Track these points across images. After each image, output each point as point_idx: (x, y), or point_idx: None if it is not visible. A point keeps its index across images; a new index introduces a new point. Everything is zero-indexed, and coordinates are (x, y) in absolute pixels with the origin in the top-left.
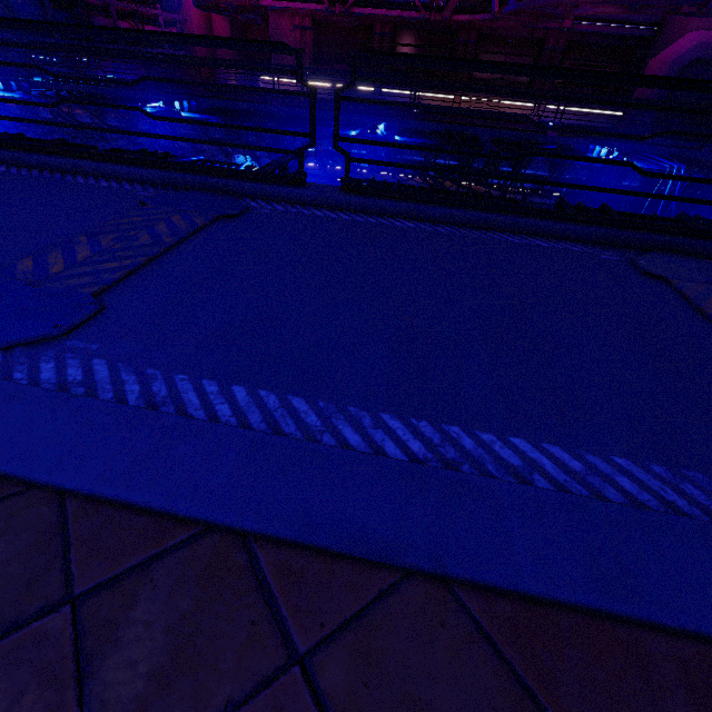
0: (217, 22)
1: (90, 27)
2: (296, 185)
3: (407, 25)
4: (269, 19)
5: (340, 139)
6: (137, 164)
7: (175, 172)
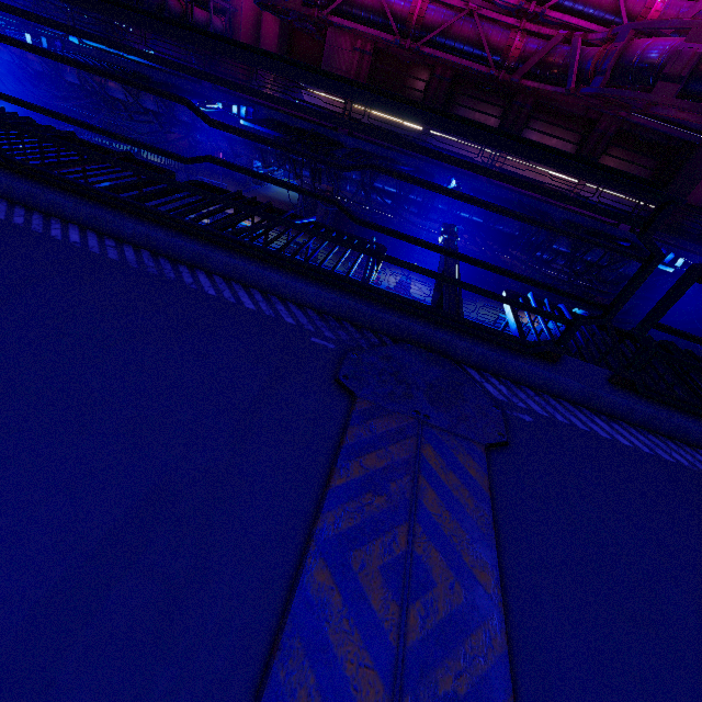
0: (267, 21)
1: (313, 69)
2: (541, 358)
3: (468, 74)
4: (328, 34)
5: (655, 325)
6: (295, 270)
7: (360, 303)
